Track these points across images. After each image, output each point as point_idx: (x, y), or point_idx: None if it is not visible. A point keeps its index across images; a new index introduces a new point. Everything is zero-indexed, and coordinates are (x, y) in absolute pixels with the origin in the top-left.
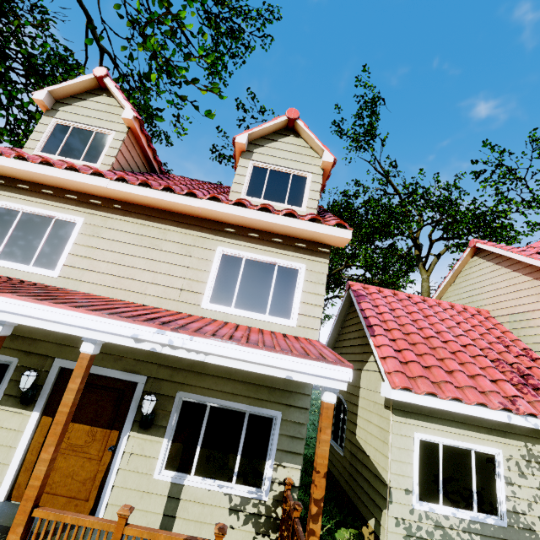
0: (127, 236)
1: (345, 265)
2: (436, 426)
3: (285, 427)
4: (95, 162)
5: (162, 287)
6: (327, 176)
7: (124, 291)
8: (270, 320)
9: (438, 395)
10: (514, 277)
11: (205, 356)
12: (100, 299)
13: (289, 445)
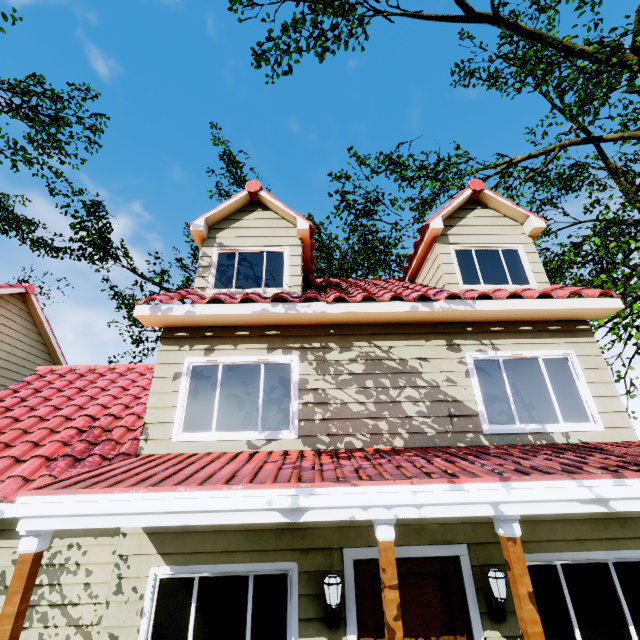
0: None
1: None
2: None
3: None
4: None
5: None
6: None
7: None
8: None
9: None
10: None
11: None
12: None
13: None
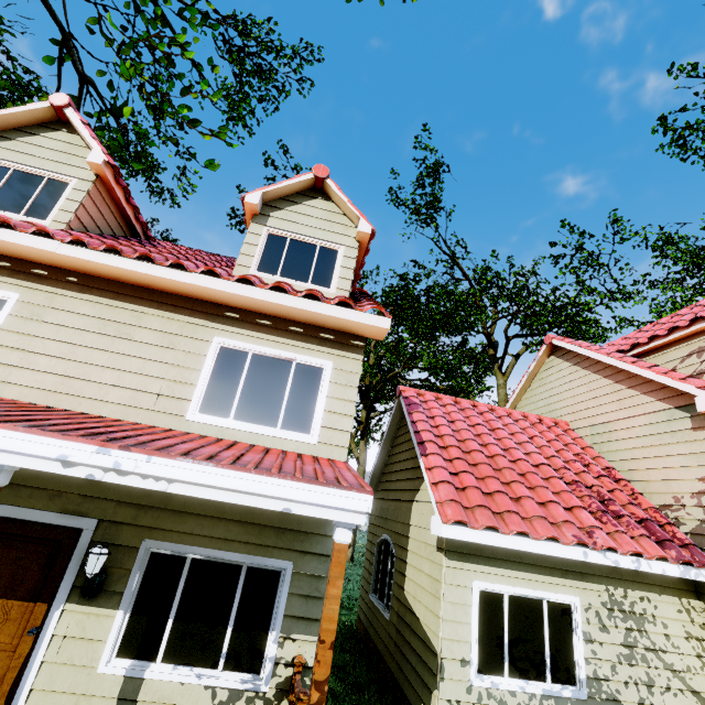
0: (84, 320)
1: (403, 367)
2: (500, 571)
3: (297, 583)
4: (44, 218)
5: (130, 391)
6: (366, 251)
7: (72, 397)
8: (282, 435)
9: (500, 529)
10: (594, 380)
11: (168, 484)
12: (30, 408)
13: (302, 608)
